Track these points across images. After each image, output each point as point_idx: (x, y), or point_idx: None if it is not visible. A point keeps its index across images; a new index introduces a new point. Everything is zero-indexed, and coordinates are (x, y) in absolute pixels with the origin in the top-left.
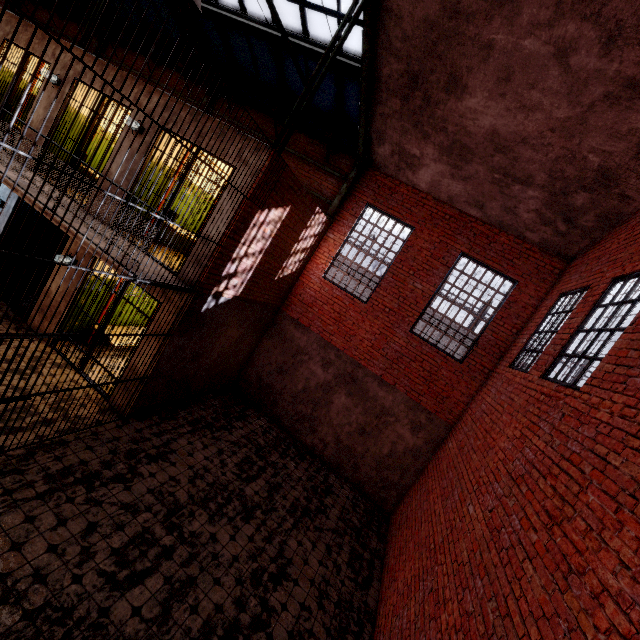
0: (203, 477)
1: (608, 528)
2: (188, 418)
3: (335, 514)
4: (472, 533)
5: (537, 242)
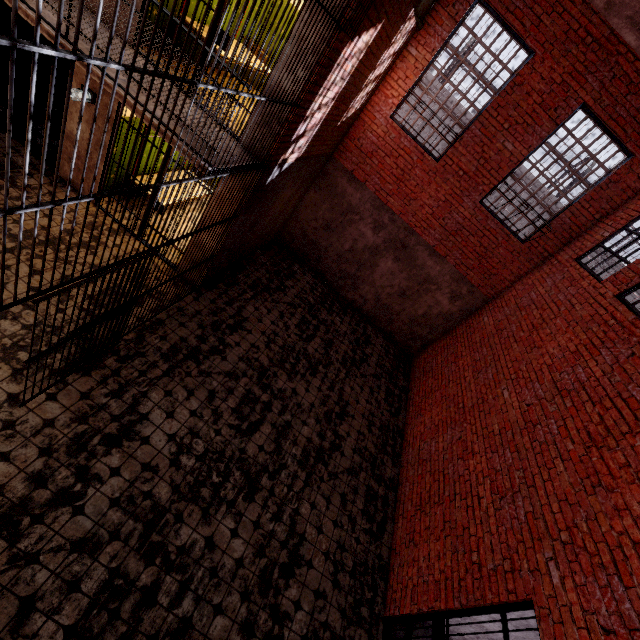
0: (275, 341)
1: None
2: (247, 282)
3: (374, 362)
4: (505, 414)
5: None
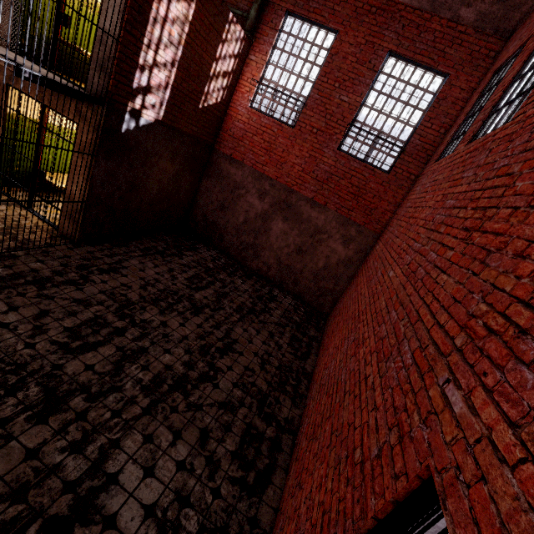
0: (154, 285)
1: None
2: (139, 247)
3: (278, 314)
4: (390, 287)
5: (473, 20)
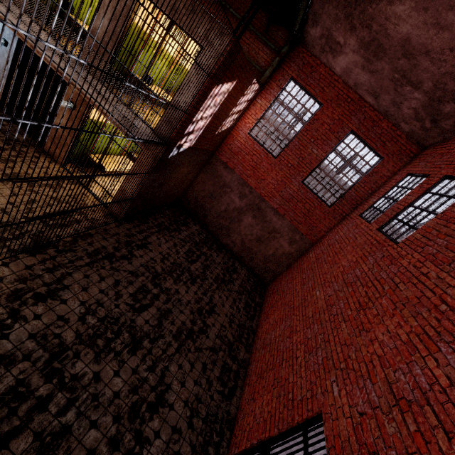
0: (168, 259)
1: (387, 316)
2: (154, 223)
3: (238, 283)
4: (316, 304)
5: (406, 131)
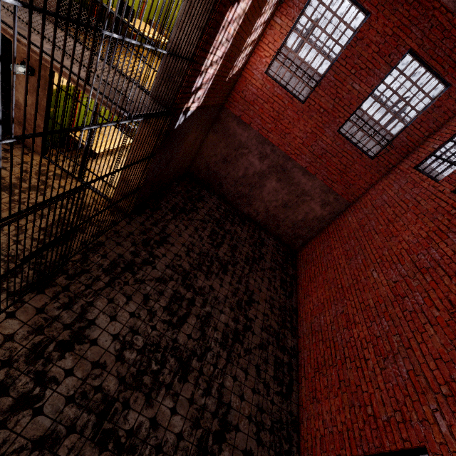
0: (193, 250)
1: None
2: (168, 206)
3: (269, 258)
4: (377, 291)
5: None
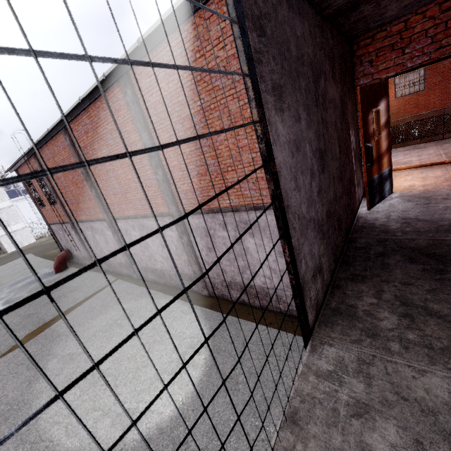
0: None
1: None
2: None
3: None
4: None
5: None
